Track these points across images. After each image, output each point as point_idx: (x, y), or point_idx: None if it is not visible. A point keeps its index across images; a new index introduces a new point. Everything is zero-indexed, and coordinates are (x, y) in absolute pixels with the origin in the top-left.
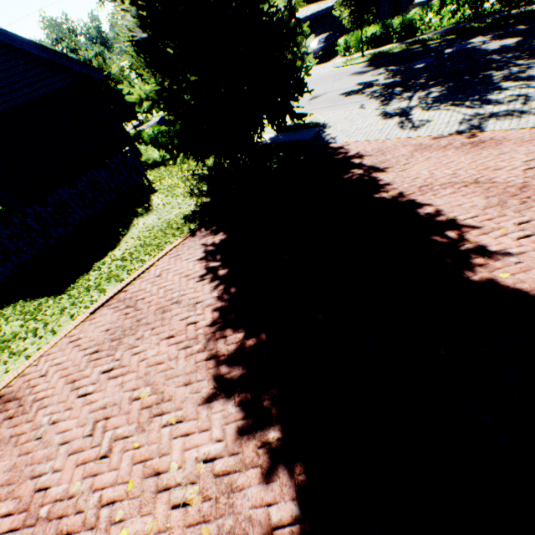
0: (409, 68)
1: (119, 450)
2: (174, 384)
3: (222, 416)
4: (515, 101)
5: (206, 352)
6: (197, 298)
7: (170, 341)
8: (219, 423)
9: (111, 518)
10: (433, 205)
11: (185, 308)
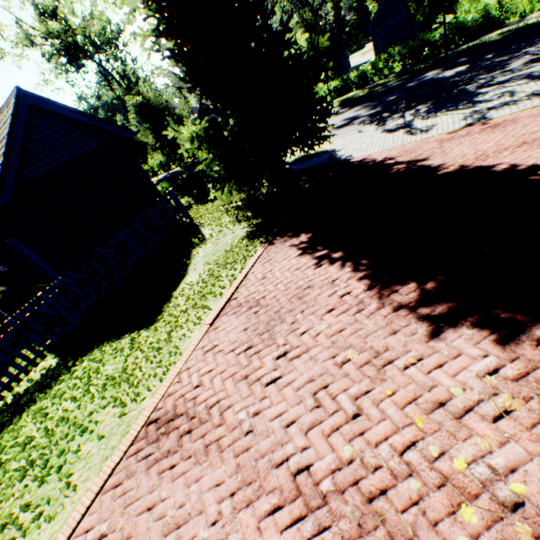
0: (383, 101)
1: (371, 404)
2: (378, 338)
3: (465, 340)
4: (502, 97)
5: (386, 307)
6: (329, 278)
7: (333, 313)
8: (468, 345)
9: (426, 457)
10: (502, 163)
11: (323, 288)
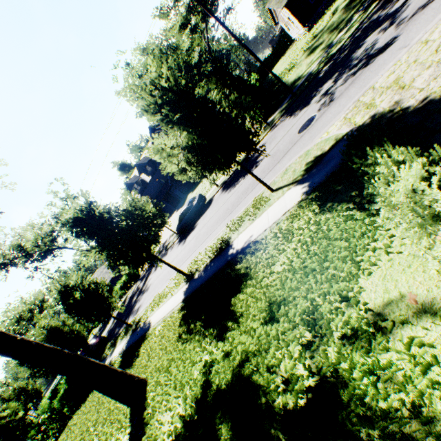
0: None
1: None
2: None
3: None
4: None
5: None
6: None
7: None
8: None
9: None
10: None
11: None
